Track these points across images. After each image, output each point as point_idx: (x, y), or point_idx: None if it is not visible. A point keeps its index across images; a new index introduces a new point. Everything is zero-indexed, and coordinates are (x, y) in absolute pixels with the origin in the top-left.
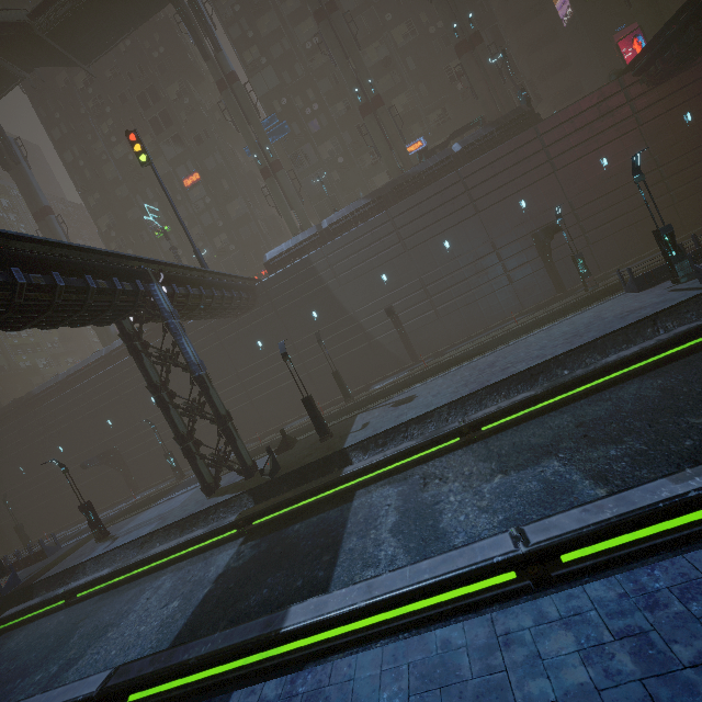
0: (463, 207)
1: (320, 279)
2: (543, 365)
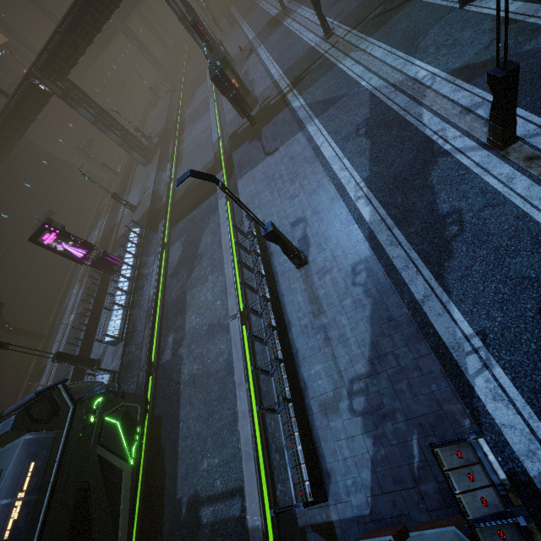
0: (63, 110)
1: (30, 141)
2: (170, 105)
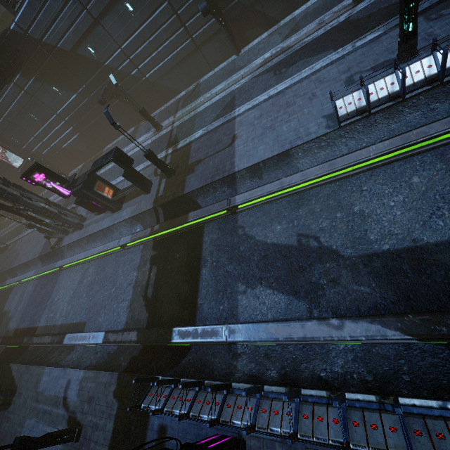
0: None
1: None
2: None
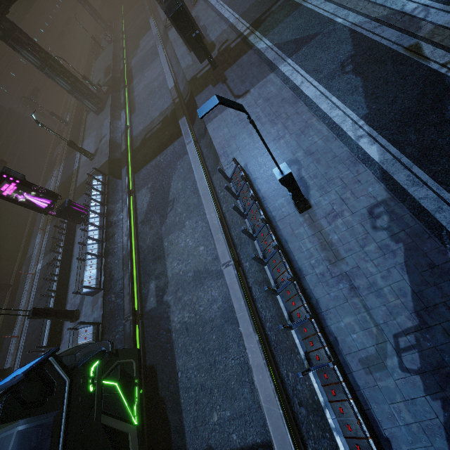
0: (2, 58)
1: None
2: (114, 54)
